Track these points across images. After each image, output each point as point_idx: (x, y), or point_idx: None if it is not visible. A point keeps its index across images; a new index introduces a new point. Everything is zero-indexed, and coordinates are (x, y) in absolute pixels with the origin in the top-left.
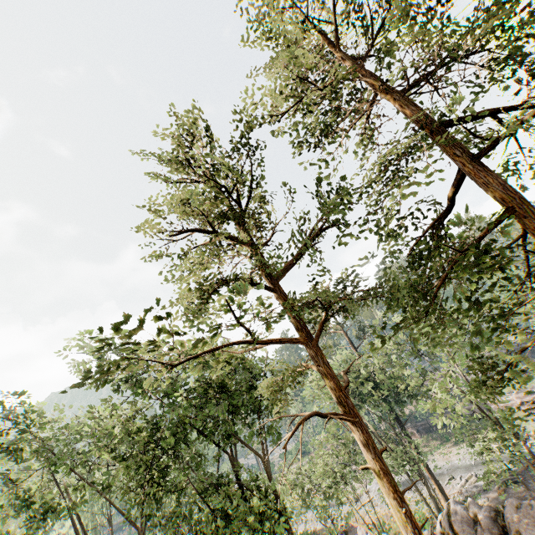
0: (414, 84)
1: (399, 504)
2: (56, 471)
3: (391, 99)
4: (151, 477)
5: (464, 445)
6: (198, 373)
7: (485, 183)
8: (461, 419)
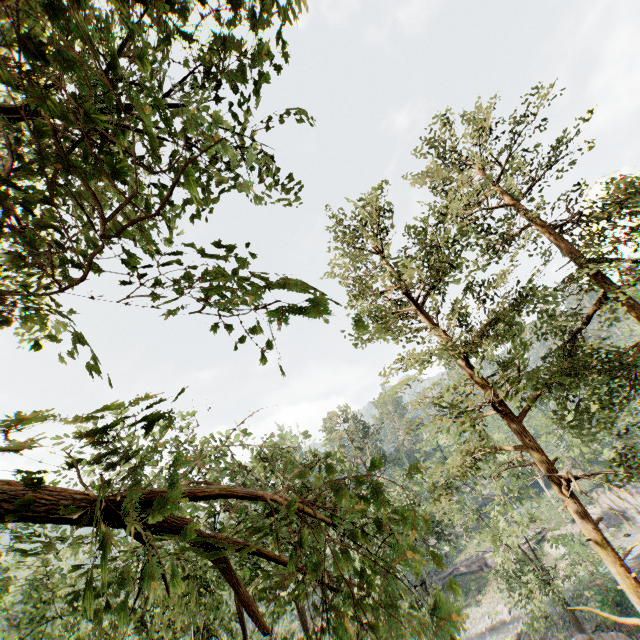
0: (557, 227)
1: (626, 570)
2: (46, 637)
3: (547, 232)
4: (206, 637)
5: (467, 609)
6: (447, 433)
7: (630, 306)
8: (517, 551)
